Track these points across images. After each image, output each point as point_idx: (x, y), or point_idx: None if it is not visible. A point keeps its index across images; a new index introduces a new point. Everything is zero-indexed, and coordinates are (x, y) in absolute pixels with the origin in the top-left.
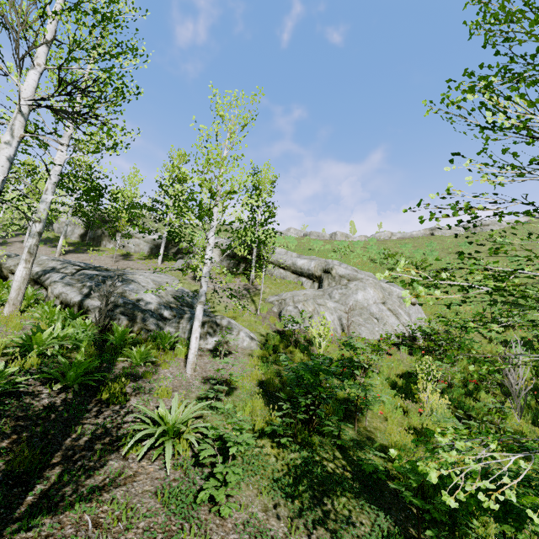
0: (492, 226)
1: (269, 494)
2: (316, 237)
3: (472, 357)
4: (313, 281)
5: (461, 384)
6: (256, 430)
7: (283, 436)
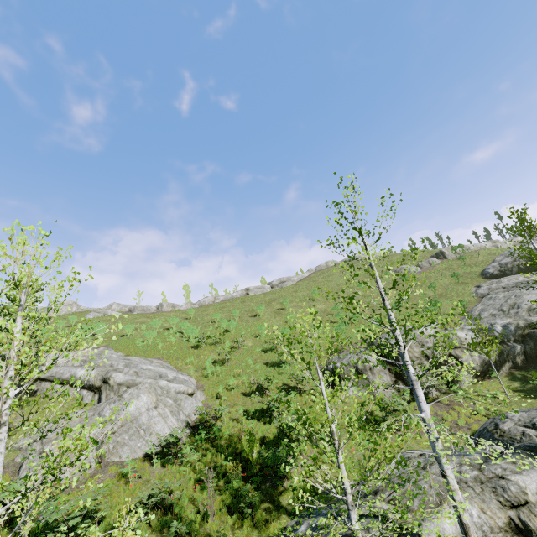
0: (287, 282)
1: None
2: (141, 311)
3: (219, 445)
4: (95, 393)
5: (192, 489)
6: None
7: None
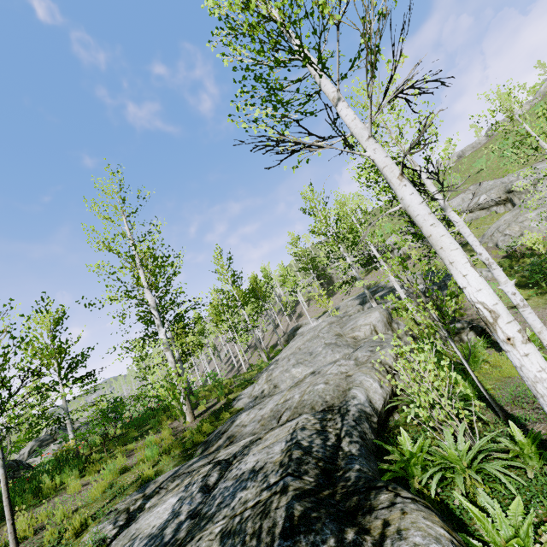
0: None
1: (543, 306)
2: (471, 150)
3: None
4: (504, 204)
5: None
6: (526, 298)
7: (541, 294)
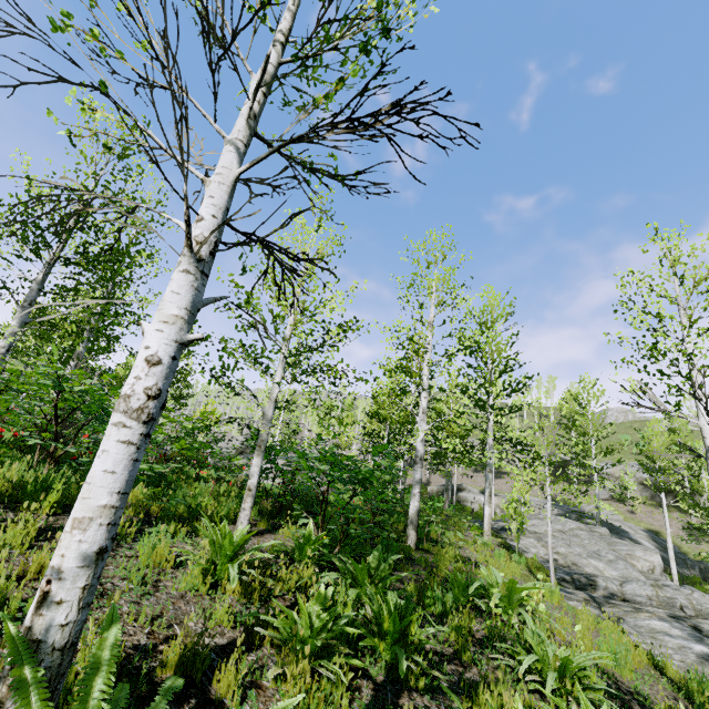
0: None
1: None
2: None
3: None
4: None
5: None
6: None
7: None
